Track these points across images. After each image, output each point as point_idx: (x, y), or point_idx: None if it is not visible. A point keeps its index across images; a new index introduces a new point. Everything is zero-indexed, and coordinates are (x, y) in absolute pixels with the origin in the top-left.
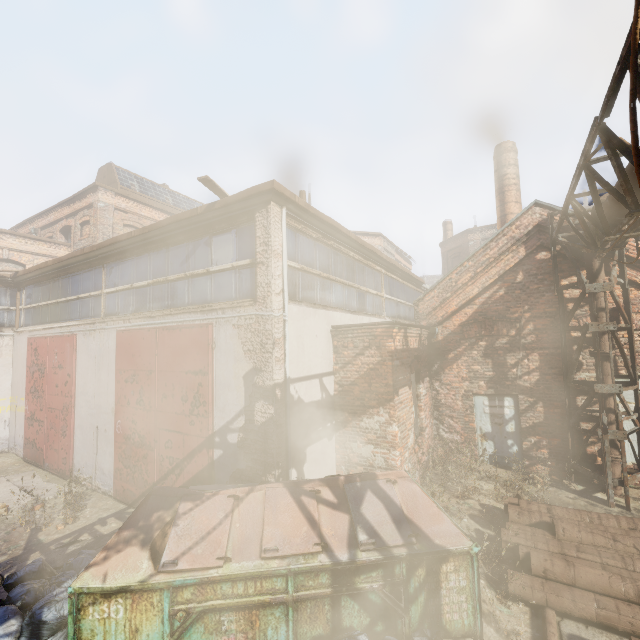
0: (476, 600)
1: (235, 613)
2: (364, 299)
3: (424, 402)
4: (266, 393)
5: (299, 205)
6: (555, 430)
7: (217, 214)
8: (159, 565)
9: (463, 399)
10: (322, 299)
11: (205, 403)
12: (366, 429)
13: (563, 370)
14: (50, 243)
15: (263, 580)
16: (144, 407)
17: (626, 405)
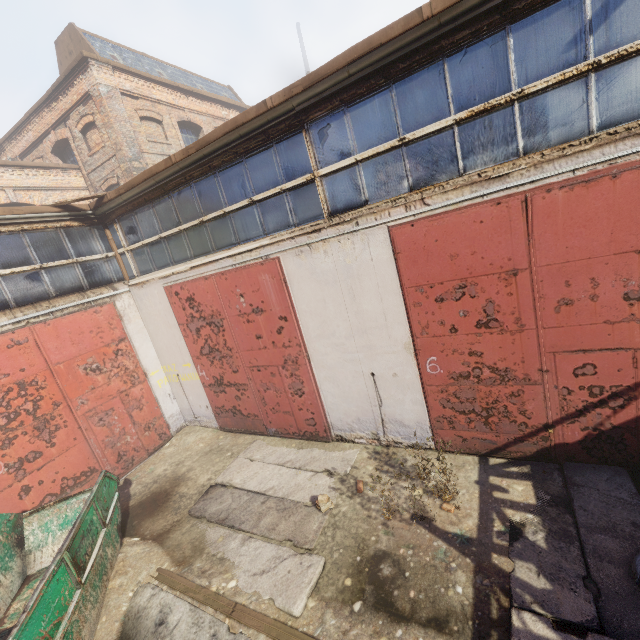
0: None
1: None
2: None
3: None
4: None
5: None
6: None
7: None
8: None
9: None
10: None
11: None
12: None
13: None
14: (54, 170)
15: None
16: (501, 329)
17: None
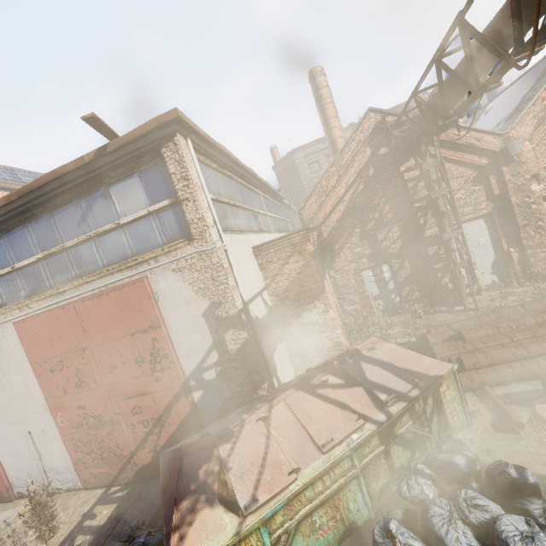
0: (463, 401)
1: (322, 508)
2: (258, 220)
3: (331, 288)
4: (233, 322)
5: (200, 134)
6: (420, 276)
7: (111, 159)
8: (241, 511)
9: (354, 277)
10: (236, 225)
11: (167, 355)
12: (308, 323)
13: (416, 233)
14: None
15: (334, 469)
16: (89, 388)
17: (461, 243)
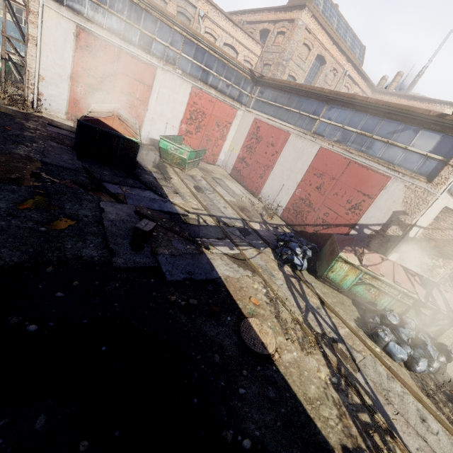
0: None
1: (376, 290)
2: None
3: None
4: (402, 225)
5: None
6: None
7: (441, 121)
8: (362, 264)
9: None
10: (452, 189)
11: (361, 210)
12: (423, 262)
13: None
14: (255, 41)
15: (392, 288)
16: (320, 192)
17: None
